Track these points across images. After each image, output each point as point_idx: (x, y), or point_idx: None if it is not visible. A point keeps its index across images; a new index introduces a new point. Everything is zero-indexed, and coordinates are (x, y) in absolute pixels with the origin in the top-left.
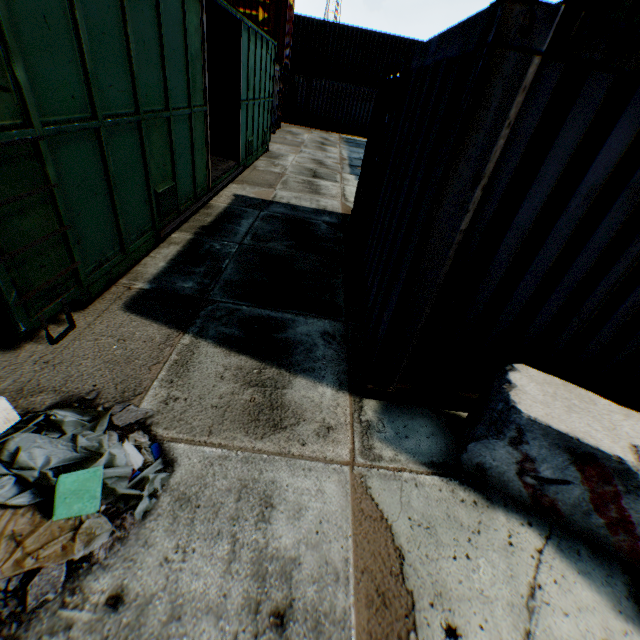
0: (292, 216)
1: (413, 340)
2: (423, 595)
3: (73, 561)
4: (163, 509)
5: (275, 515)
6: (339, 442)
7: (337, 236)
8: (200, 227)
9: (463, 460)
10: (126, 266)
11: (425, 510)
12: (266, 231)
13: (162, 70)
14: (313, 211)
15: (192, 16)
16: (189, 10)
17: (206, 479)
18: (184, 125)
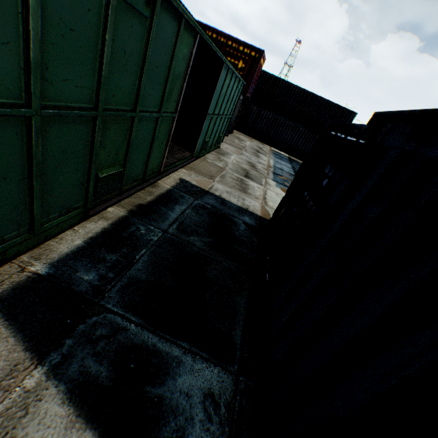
0: (219, 210)
1: None
2: None
3: None
4: None
5: None
6: None
7: (251, 240)
8: (137, 205)
9: None
10: (33, 243)
11: None
12: (192, 222)
13: (139, 79)
14: (237, 208)
15: (184, 46)
16: (182, 41)
17: None
18: (149, 124)
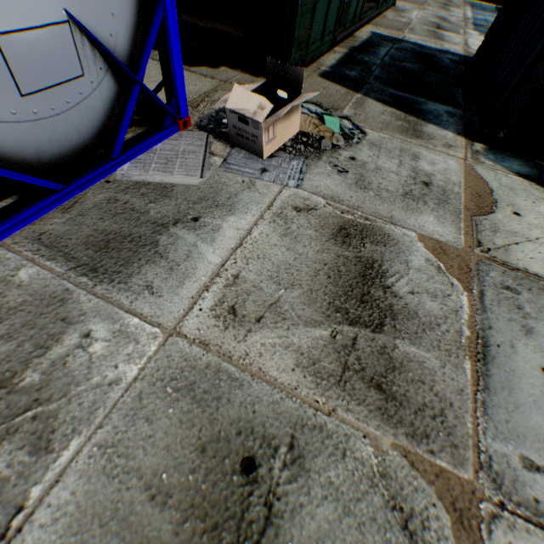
0: (419, 52)
1: (538, 85)
2: (501, 202)
3: (331, 145)
4: (364, 144)
5: (420, 161)
6: (456, 152)
7: (458, 69)
8: (351, 48)
9: (543, 172)
10: (318, 54)
11: (509, 184)
12: (400, 57)
13: None
14: (437, 51)
15: None
16: None
17: (382, 142)
18: None
